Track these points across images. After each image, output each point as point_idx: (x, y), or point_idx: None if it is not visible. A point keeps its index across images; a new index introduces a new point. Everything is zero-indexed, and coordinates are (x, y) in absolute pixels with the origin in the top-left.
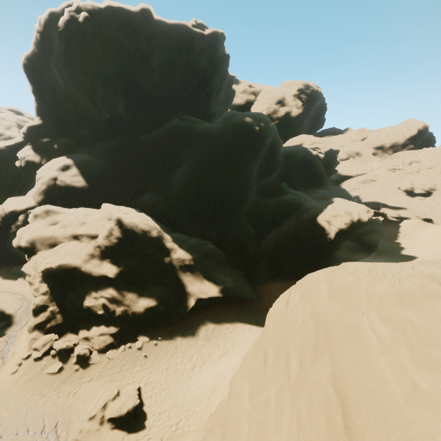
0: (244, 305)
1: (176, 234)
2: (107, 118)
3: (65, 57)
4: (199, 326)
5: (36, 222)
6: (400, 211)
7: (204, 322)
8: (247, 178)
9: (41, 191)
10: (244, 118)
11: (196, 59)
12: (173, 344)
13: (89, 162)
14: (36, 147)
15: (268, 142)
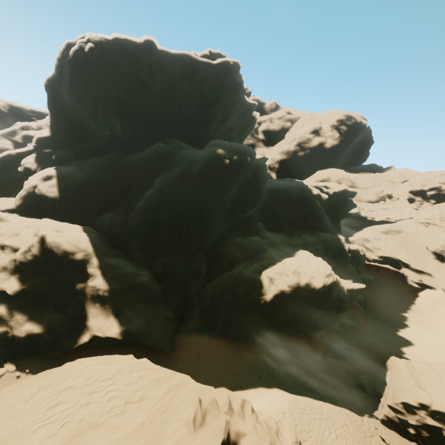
0: (150, 354)
1: (109, 260)
2: (107, 136)
3: (70, 81)
4: None
5: None
6: (422, 277)
7: None
8: (206, 212)
9: (22, 196)
10: (217, 149)
11: (196, 87)
12: None
13: (72, 175)
14: (40, 156)
15: (249, 176)
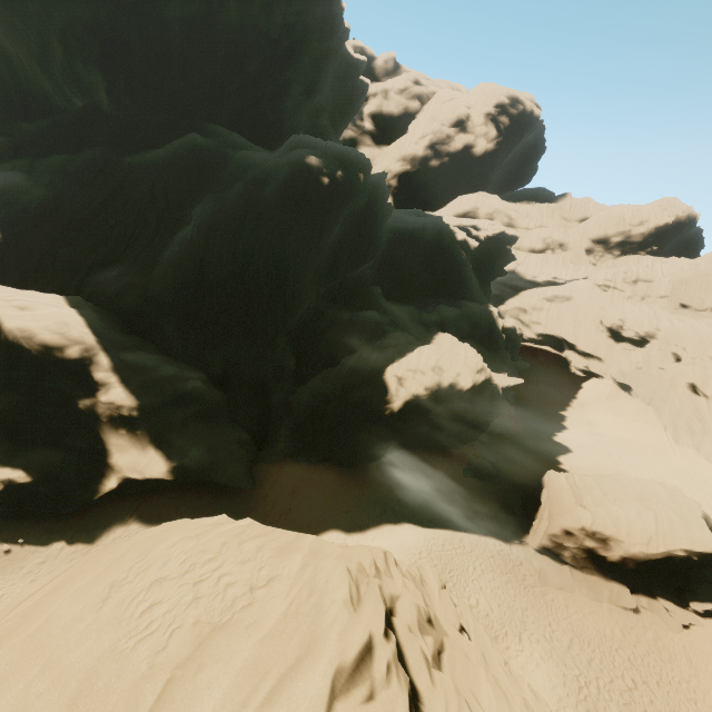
0: (220, 496)
1: (130, 356)
2: (77, 108)
3: None
4: (112, 525)
5: None
6: (590, 362)
7: (126, 520)
8: (292, 271)
9: None
10: (307, 156)
11: (257, 16)
12: (42, 554)
13: (18, 191)
14: None
15: (360, 208)
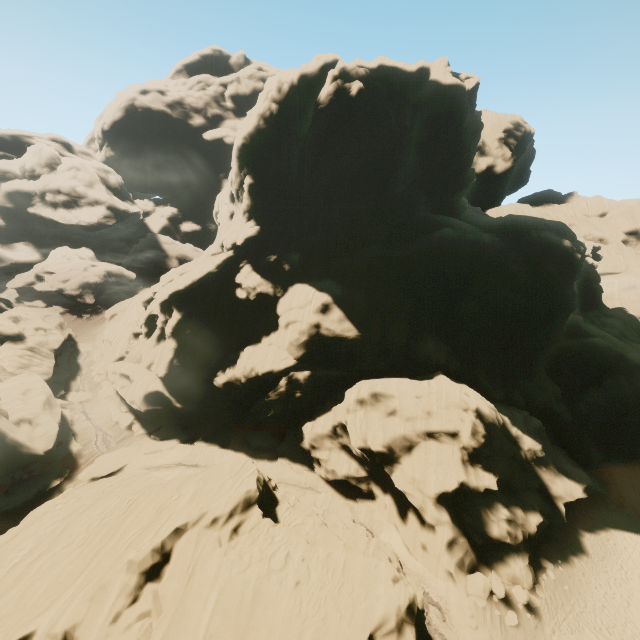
0: (596, 501)
1: (504, 411)
2: (340, 219)
3: (321, 146)
4: (578, 538)
5: (369, 411)
6: None
7: (579, 532)
8: (563, 324)
9: (300, 343)
10: (562, 240)
11: (463, 133)
12: (575, 568)
13: (346, 295)
14: (257, 267)
15: None
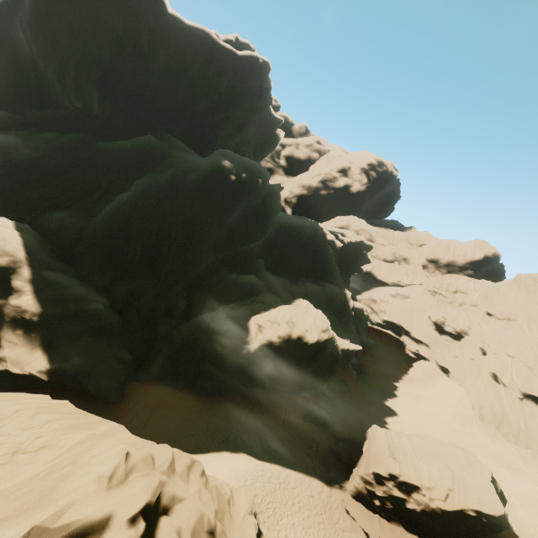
0: (88, 404)
1: (49, 274)
2: (76, 108)
3: (30, 15)
4: None
5: None
6: (420, 347)
7: None
8: (196, 235)
9: None
10: (223, 160)
11: (211, 77)
12: None
13: (11, 149)
14: None
15: (258, 203)
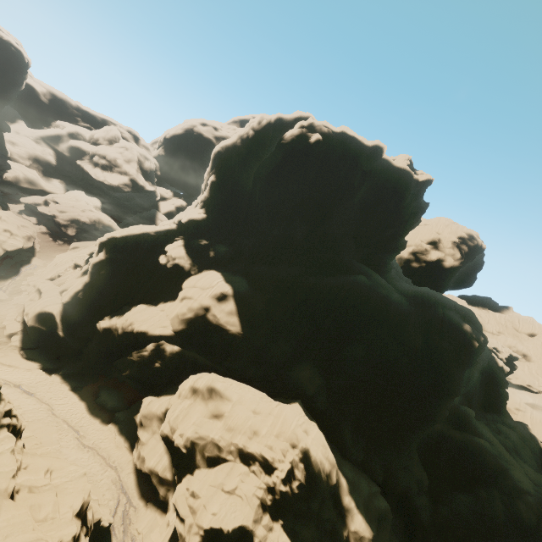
0: None
1: (348, 472)
2: (277, 236)
3: (274, 170)
4: None
5: (195, 404)
6: None
7: None
8: (445, 406)
9: (184, 319)
10: (463, 323)
11: (403, 208)
12: None
13: (248, 295)
14: (189, 245)
15: None
